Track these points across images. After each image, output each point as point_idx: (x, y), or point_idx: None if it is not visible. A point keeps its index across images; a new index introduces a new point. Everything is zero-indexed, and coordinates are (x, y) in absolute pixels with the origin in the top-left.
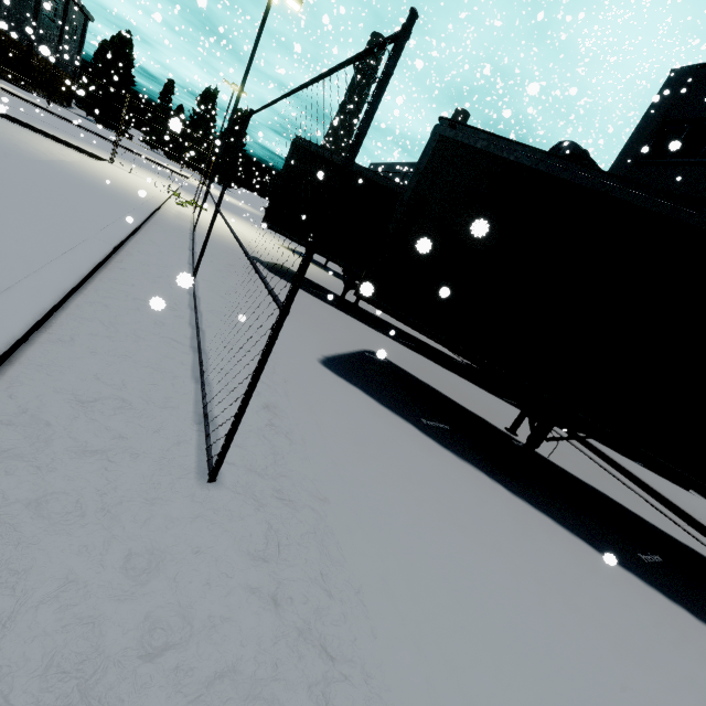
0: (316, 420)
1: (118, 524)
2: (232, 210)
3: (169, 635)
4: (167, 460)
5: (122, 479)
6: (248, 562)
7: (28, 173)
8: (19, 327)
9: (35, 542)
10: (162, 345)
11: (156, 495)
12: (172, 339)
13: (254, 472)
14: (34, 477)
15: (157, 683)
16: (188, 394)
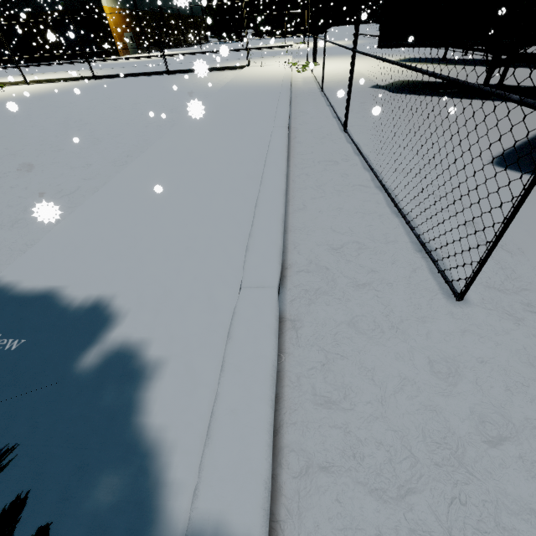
0: (522, 227)
1: (409, 338)
2: (333, 53)
3: (498, 429)
4: (413, 285)
5: (392, 303)
6: (535, 373)
7: (221, 102)
8: (281, 207)
9: (367, 350)
10: (356, 193)
11: (422, 315)
12: (359, 185)
13: (492, 289)
14: (340, 305)
15: (509, 465)
16: (397, 228)
